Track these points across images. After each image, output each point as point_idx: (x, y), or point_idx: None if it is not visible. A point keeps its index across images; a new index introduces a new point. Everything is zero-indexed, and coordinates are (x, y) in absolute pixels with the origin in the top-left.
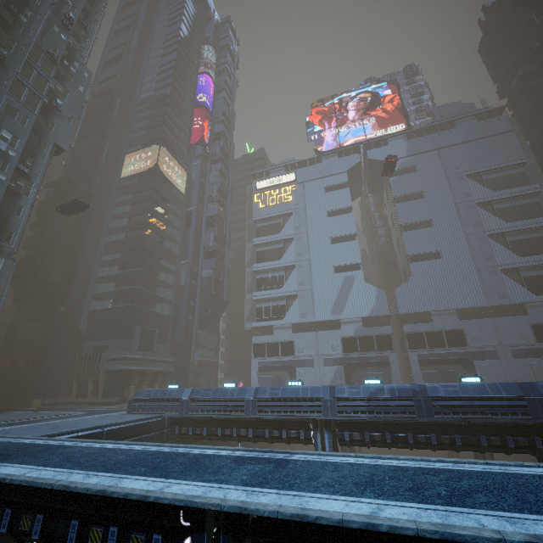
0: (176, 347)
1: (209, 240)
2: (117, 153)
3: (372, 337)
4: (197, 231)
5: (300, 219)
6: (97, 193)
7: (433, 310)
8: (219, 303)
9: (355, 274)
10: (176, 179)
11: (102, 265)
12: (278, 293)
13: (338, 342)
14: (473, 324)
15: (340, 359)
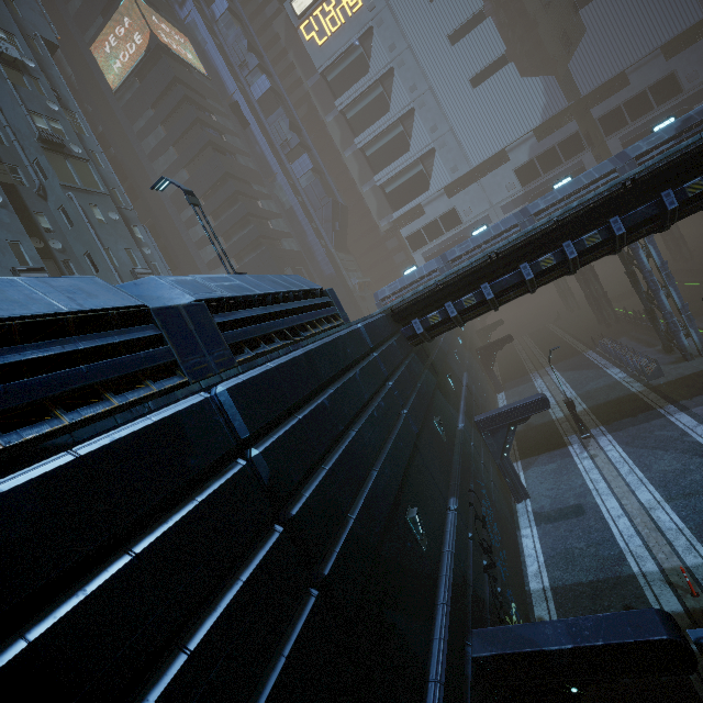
0: (328, 280)
1: (283, 133)
2: (76, 50)
3: (553, 149)
4: (260, 127)
5: (390, 30)
6: (106, 129)
7: (630, 66)
8: (341, 211)
9: (504, 73)
10: (185, 55)
11: (187, 226)
12: (408, 160)
13: (512, 178)
14: (688, 56)
15: (521, 197)
